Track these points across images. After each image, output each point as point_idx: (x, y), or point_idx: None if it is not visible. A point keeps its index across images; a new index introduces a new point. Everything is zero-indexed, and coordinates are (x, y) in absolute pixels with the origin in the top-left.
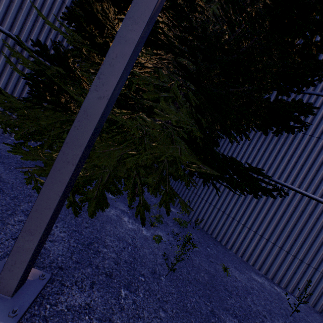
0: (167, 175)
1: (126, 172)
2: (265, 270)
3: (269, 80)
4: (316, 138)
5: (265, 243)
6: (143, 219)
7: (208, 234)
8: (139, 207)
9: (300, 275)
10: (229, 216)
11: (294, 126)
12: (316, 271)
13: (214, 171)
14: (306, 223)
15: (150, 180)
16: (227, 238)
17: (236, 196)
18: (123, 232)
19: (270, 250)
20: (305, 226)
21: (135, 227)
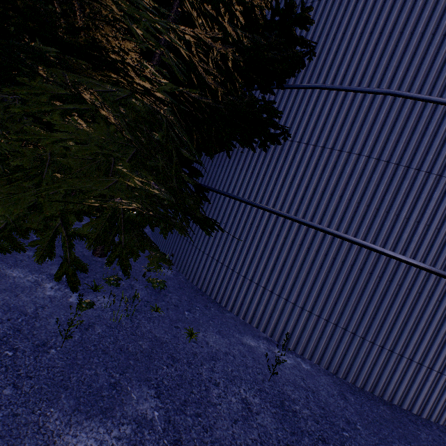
0: (122, 222)
1: (43, 222)
2: (271, 331)
3: (213, 71)
4: (320, 148)
5: (269, 296)
6: (74, 282)
7: (205, 295)
8: (64, 267)
9: (309, 331)
10: (228, 268)
11: (276, 134)
12: (328, 323)
13: (129, 204)
14: (313, 263)
15: (85, 230)
16: (228, 297)
17: (236, 240)
18: (28, 301)
19: (275, 305)
20: (312, 268)
21: (58, 294)
